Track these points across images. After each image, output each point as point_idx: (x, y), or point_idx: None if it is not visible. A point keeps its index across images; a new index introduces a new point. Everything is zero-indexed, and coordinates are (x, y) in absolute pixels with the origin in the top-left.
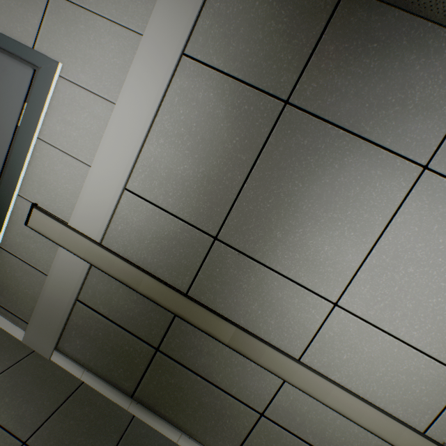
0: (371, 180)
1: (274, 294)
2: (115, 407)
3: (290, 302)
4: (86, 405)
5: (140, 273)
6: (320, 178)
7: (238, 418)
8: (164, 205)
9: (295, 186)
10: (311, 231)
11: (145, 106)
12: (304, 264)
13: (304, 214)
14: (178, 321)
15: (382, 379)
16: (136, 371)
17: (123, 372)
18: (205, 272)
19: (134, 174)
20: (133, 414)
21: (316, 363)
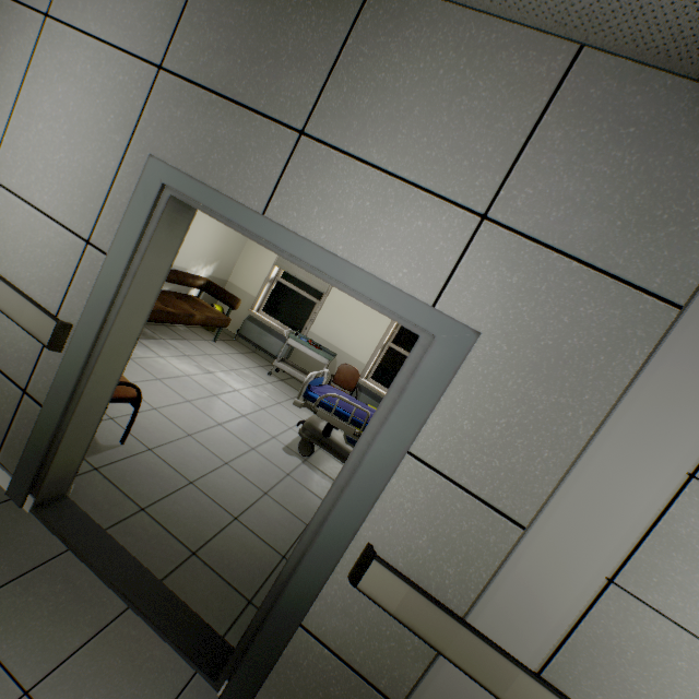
0: (12, 38)
1: None
2: None
3: None
4: None
5: None
6: None
7: None
8: None
9: None
10: None
11: None
12: None
13: None
14: None
15: (25, 257)
16: None
17: None
18: None
19: None
20: None
21: None
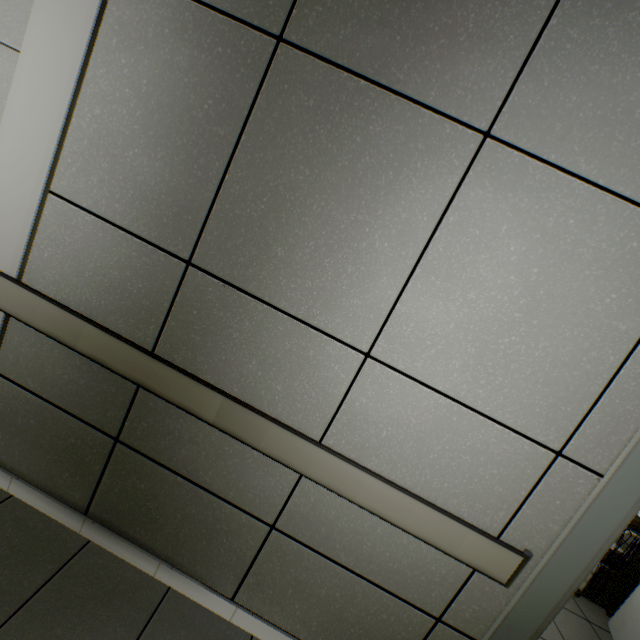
0: (410, 159)
1: (279, 345)
2: (59, 529)
3: (302, 355)
4: (9, 525)
5: (78, 322)
6: (336, 159)
7: (240, 535)
8: (110, 215)
9: (300, 174)
10: (328, 243)
11: (66, 53)
12: (320, 296)
13: (316, 218)
14: (143, 395)
15: (438, 463)
16: (89, 474)
17: (71, 478)
18: (178, 316)
19: (61, 167)
20: (89, 538)
21: (344, 445)
